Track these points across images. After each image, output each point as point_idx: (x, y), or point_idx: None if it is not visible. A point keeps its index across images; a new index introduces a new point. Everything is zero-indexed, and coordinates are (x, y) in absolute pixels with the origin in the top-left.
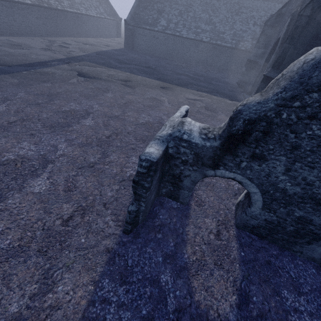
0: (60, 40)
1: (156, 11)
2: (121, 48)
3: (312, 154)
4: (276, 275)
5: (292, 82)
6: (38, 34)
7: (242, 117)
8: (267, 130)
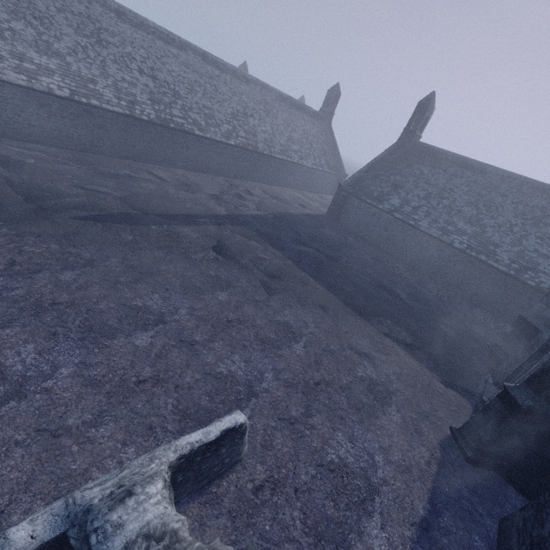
0: (246, 186)
1: (390, 184)
2: (320, 214)
3: None
4: None
5: None
6: (226, 173)
7: None
8: None
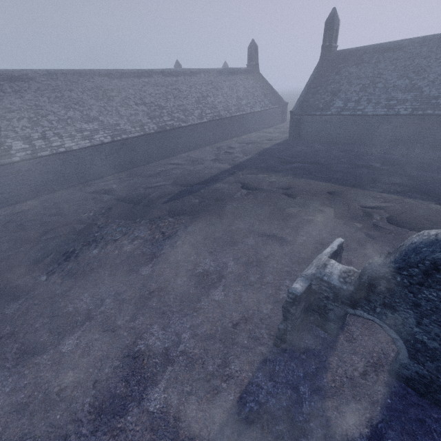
0: (226, 145)
1: (329, 93)
2: (284, 139)
3: (434, 314)
4: (426, 435)
5: (400, 256)
6: (209, 143)
7: (366, 273)
8: (388, 287)
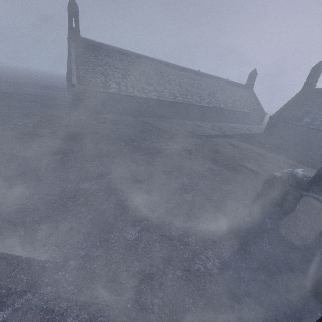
0: (218, 124)
1: (302, 112)
2: (260, 133)
3: None
4: None
5: None
6: (207, 120)
7: (321, 168)
8: None
